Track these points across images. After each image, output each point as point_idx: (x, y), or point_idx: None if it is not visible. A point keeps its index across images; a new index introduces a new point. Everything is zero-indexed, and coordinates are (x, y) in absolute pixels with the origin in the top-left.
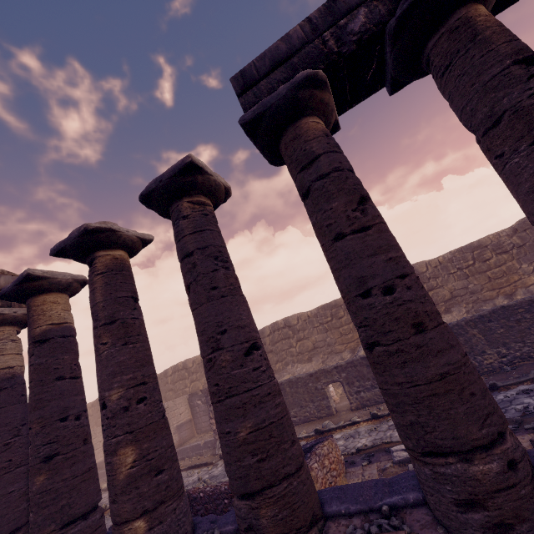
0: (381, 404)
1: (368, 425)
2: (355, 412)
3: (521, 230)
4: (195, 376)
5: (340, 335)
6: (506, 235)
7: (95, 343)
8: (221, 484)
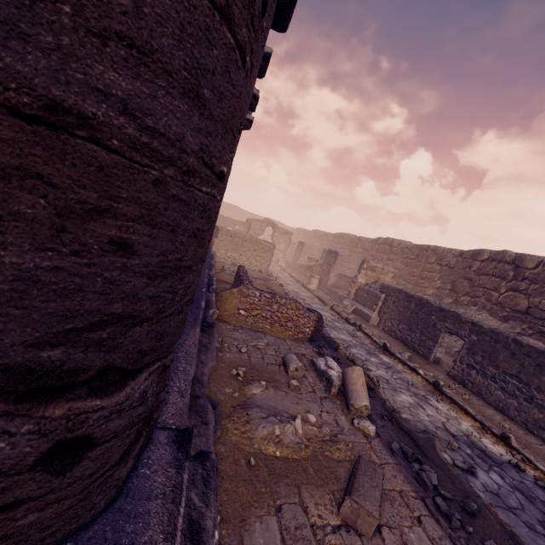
0: (481, 400)
1: (418, 381)
2: (444, 376)
3: None
4: (392, 257)
5: None
6: None
7: None
8: (244, 270)
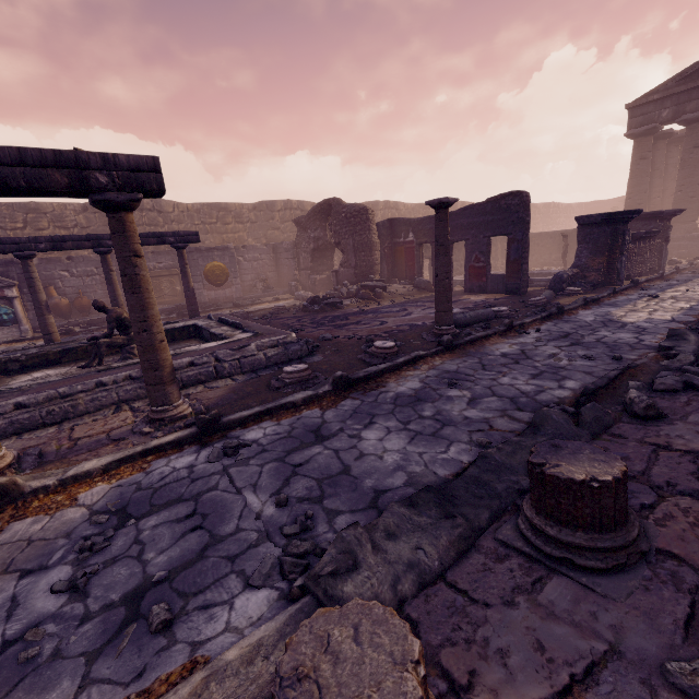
0: None
1: None
2: None
3: (544, 208)
4: None
5: None
6: (542, 207)
7: (675, 176)
8: None
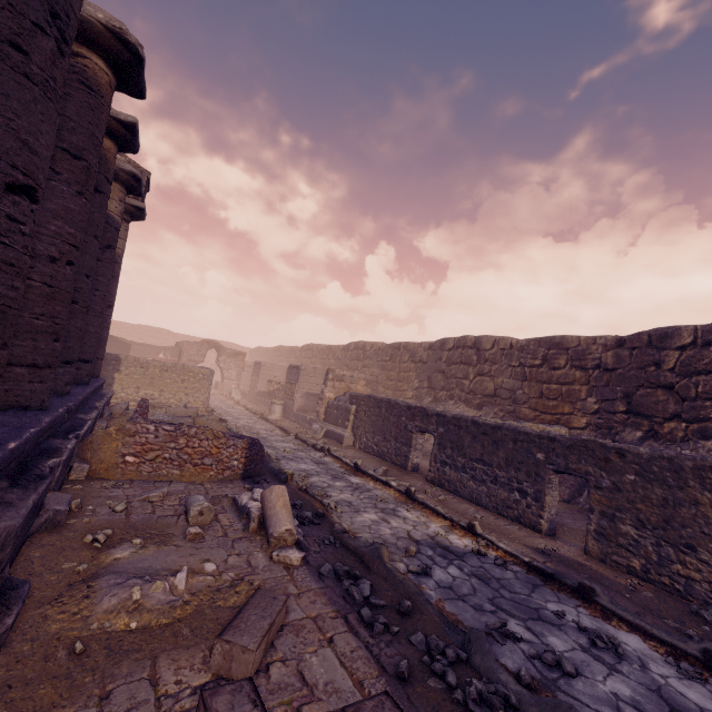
0: (458, 497)
1: (390, 494)
2: (422, 482)
3: None
4: (367, 362)
5: (537, 395)
6: None
7: None
8: (143, 404)
